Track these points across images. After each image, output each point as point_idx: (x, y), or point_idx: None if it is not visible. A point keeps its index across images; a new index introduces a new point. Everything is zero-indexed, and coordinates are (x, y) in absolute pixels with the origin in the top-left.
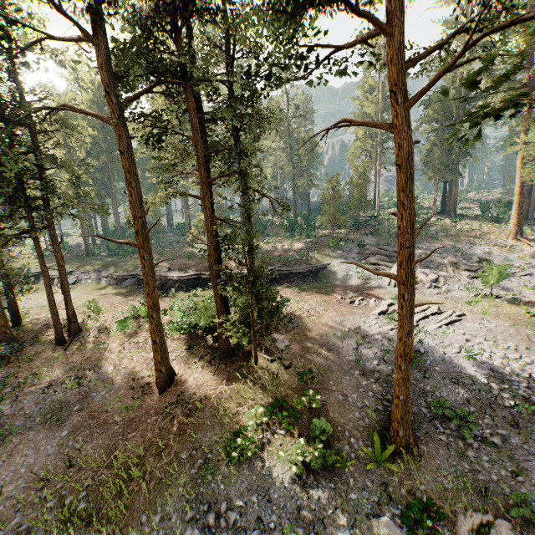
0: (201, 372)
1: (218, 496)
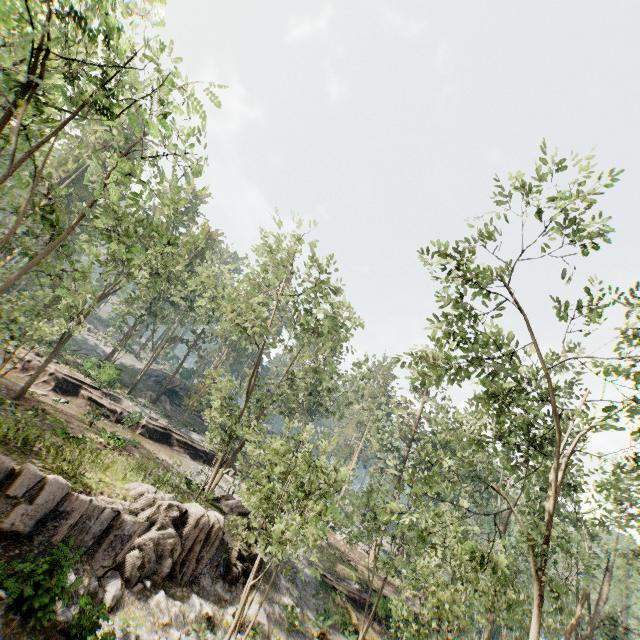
0: None
1: None
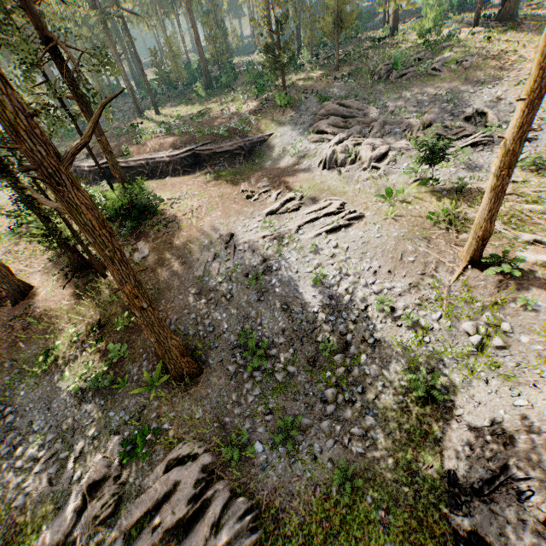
0: (54, 286)
1: (16, 401)
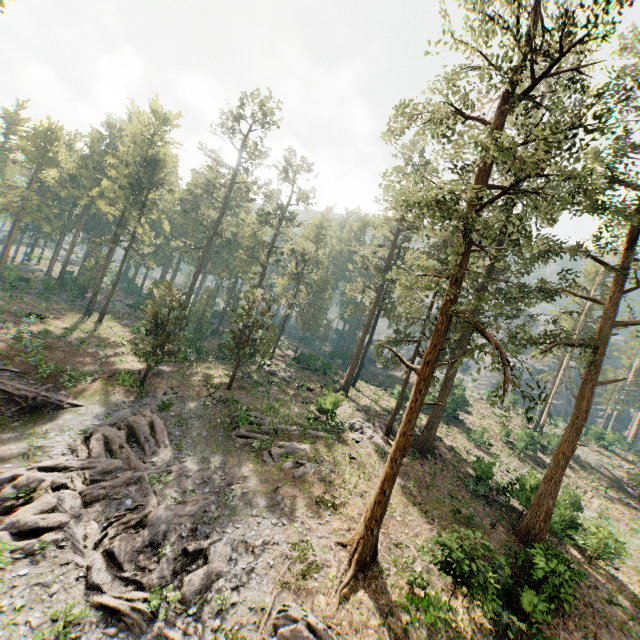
0: None
1: None
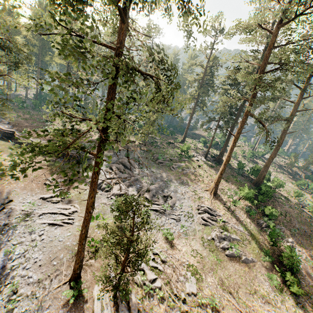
0: None
1: None
